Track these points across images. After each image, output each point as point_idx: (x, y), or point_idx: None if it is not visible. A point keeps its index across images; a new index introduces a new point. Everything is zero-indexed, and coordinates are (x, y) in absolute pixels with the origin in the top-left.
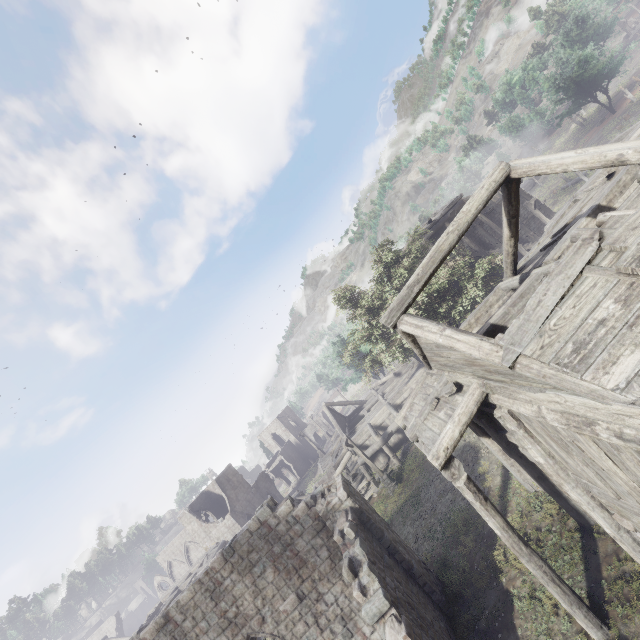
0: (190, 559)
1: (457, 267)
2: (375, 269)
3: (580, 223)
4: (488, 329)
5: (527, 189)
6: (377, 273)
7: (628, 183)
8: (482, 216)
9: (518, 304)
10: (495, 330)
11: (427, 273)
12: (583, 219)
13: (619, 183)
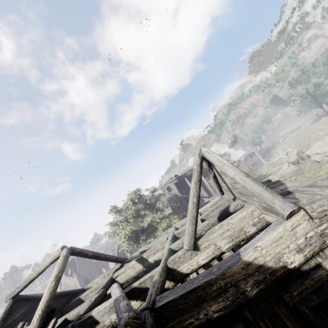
0: (61, 287)
1: (156, 218)
2: (124, 204)
3: (131, 262)
4: (77, 299)
5: (280, 142)
6: (125, 207)
7: (160, 249)
8: (203, 179)
9: (93, 292)
10: (80, 301)
11: (22, 285)
12: (133, 261)
13: (155, 248)
